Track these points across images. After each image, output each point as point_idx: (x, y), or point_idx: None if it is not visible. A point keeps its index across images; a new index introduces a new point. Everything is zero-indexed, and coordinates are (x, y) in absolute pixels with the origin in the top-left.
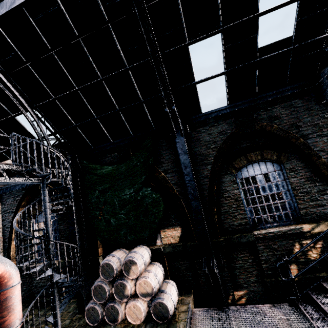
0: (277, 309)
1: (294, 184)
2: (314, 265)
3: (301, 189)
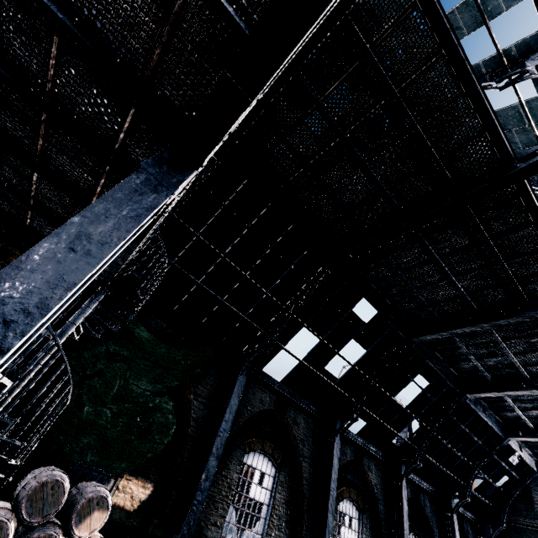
0: None
1: (276, 501)
2: None
3: (278, 510)
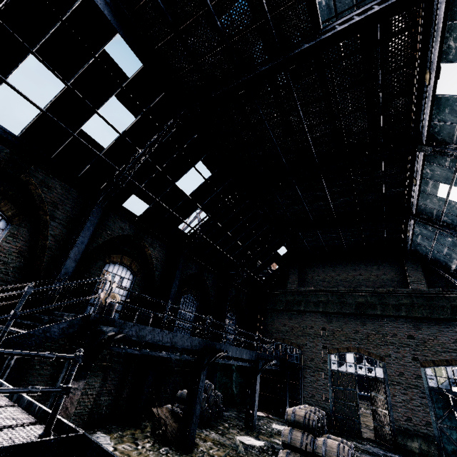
0: None
1: (1, 249)
2: None
3: (2, 257)
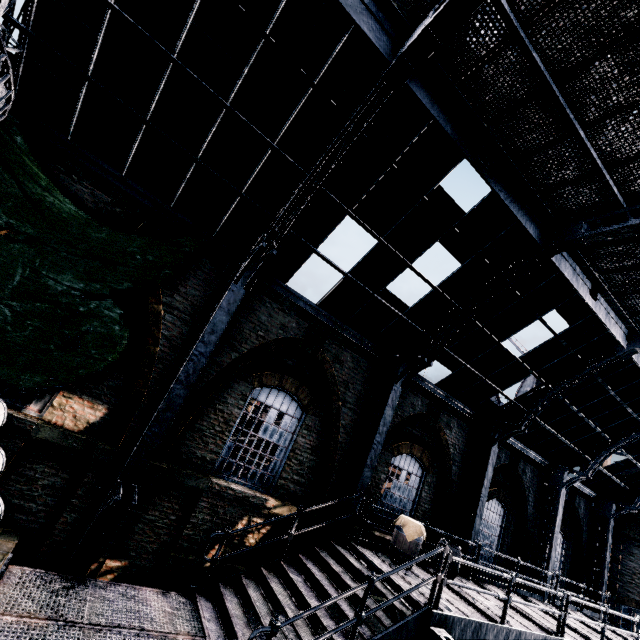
0: (165, 598)
1: (298, 445)
2: (242, 553)
3: (298, 455)
